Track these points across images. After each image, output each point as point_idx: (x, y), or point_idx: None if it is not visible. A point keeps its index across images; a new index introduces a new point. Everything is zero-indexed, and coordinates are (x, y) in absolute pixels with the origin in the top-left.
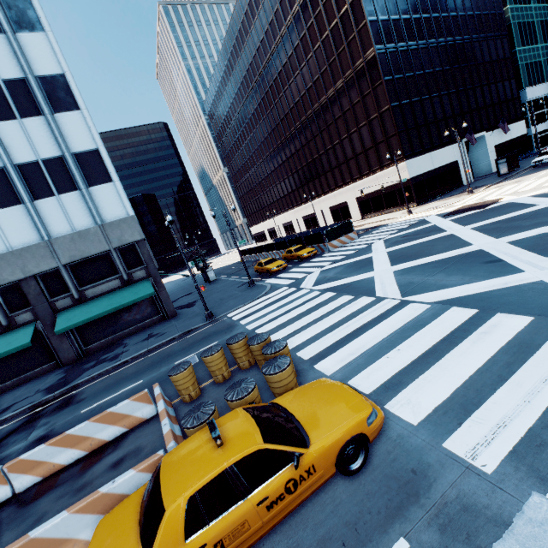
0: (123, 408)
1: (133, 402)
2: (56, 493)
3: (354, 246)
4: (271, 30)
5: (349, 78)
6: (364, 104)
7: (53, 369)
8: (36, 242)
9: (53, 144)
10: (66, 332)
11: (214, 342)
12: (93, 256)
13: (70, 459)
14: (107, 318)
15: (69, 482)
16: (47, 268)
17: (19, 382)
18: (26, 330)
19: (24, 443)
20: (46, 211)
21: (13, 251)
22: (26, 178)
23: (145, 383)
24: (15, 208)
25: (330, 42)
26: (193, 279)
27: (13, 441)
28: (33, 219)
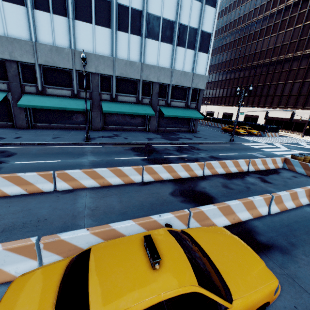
0: (277, 160)
1: (280, 159)
2: (276, 176)
3: (284, 140)
4: (273, 2)
5: (307, 53)
6: (306, 71)
7: (143, 130)
8: (167, 67)
9: (197, 20)
10: (156, 116)
11: (259, 152)
12: (181, 86)
13: (261, 168)
14: (171, 119)
15: (276, 175)
16: (166, 82)
17: (129, 129)
18: (148, 107)
19: (204, 156)
20: (178, 54)
21: (159, 66)
22: (180, 32)
23: (242, 155)
24: (169, 45)
25: (309, 28)
26: (236, 120)
27: (191, 153)
28: (172, 55)
